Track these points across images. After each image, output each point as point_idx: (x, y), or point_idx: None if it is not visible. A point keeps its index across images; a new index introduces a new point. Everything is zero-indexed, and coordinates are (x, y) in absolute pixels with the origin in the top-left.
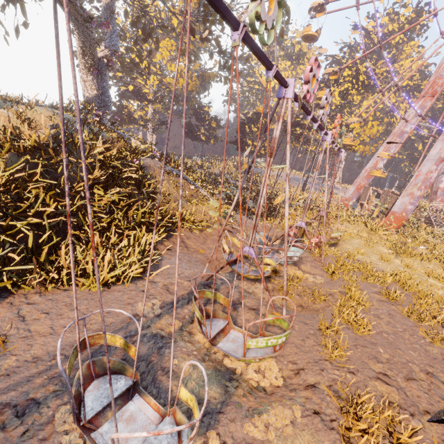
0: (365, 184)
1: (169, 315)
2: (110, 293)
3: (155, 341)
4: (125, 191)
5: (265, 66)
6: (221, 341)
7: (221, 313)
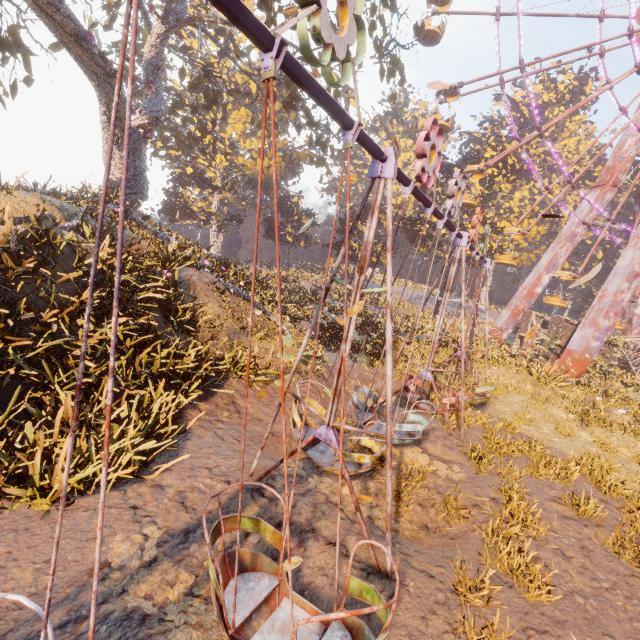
0: (524, 307)
1: (172, 561)
2: (68, 515)
3: (123, 635)
4: (136, 322)
5: (339, 123)
6: (259, 630)
7: (268, 561)
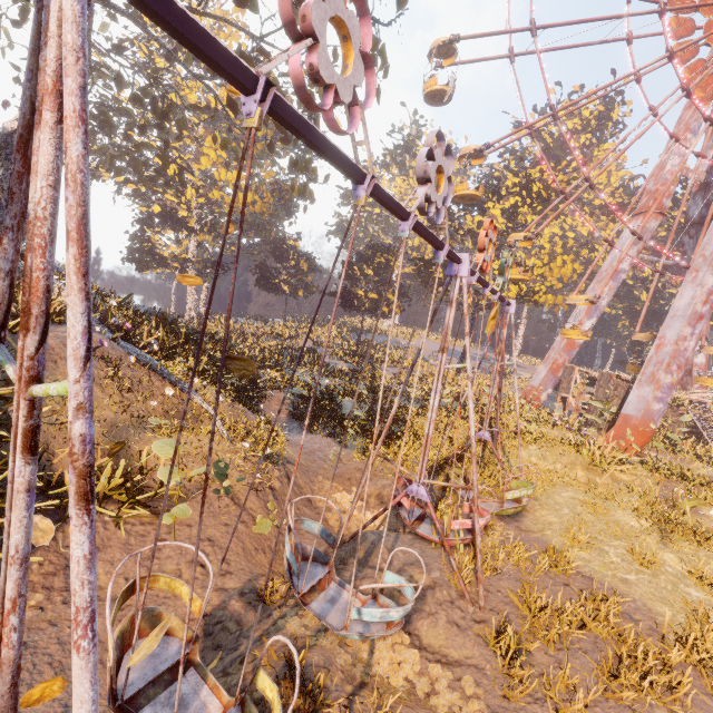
0: (564, 361)
1: None
2: None
3: None
4: None
5: None
6: None
7: None
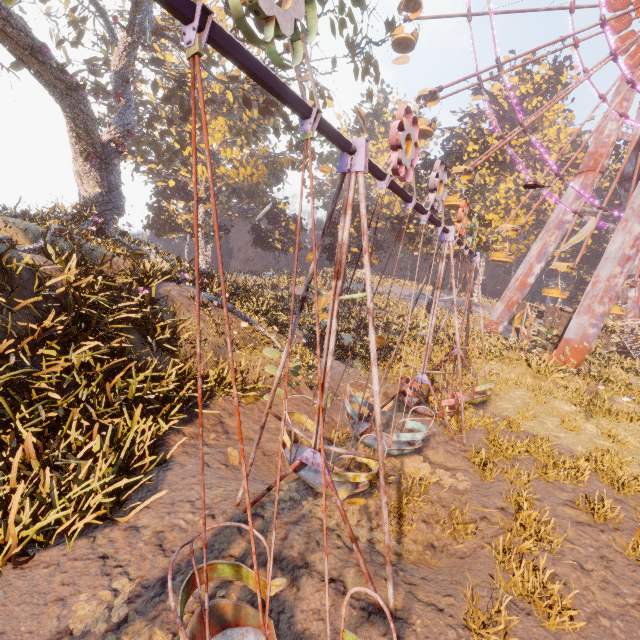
0: (518, 298)
1: (145, 619)
2: (25, 574)
3: None
4: (108, 345)
5: (294, 111)
6: None
7: (252, 612)
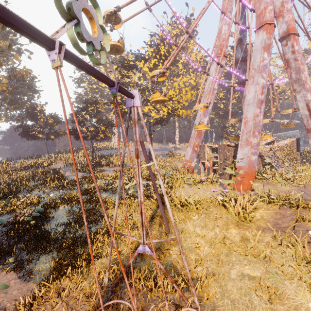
0: (199, 142)
1: None
2: None
3: None
4: None
5: None
6: None
7: None
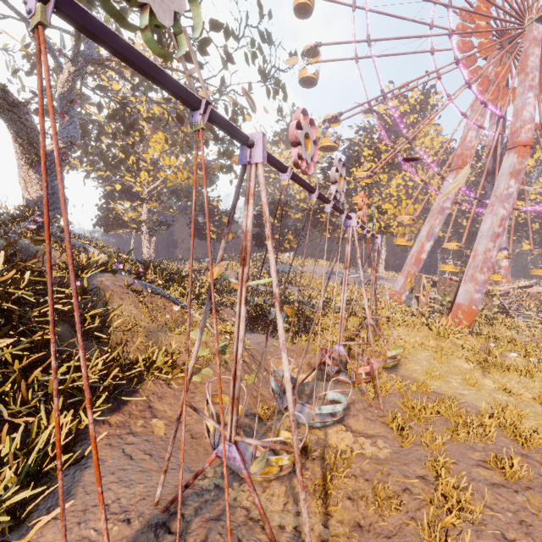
0: (415, 271)
1: None
2: None
3: None
4: (30, 340)
5: (182, 102)
6: None
7: None
